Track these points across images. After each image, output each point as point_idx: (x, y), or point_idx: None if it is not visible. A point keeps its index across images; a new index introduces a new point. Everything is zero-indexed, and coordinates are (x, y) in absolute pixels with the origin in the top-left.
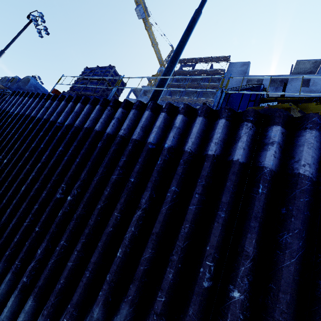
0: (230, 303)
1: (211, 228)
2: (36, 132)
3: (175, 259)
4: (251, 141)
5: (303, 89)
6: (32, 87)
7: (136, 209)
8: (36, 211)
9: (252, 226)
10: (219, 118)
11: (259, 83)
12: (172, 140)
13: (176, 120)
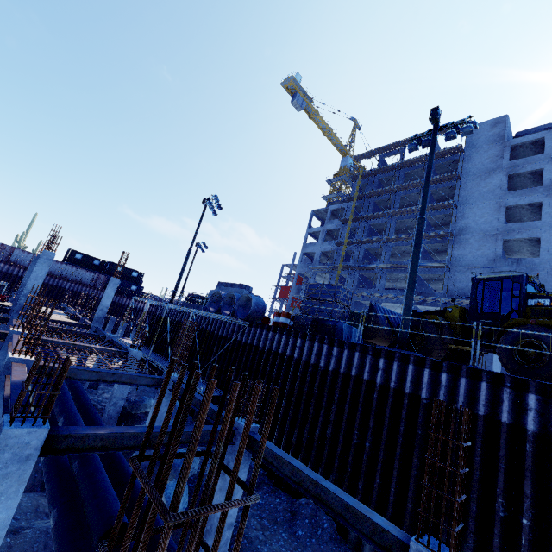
0: (521, 526)
1: (496, 475)
2: (302, 374)
3: (475, 497)
4: (512, 404)
5: None
6: (255, 306)
7: None
8: (340, 453)
9: (526, 476)
10: (480, 380)
11: (538, 144)
12: (444, 398)
13: (442, 378)
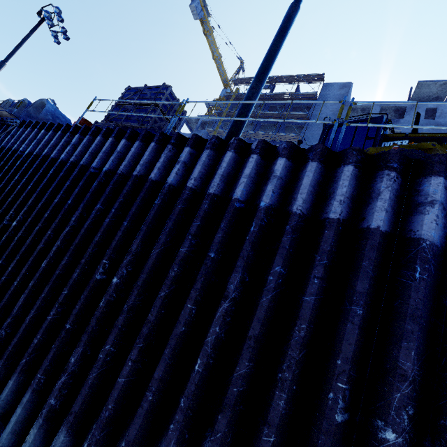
0: None
1: (341, 331)
2: (60, 181)
3: (288, 378)
4: (395, 199)
5: (426, 122)
6: (48, 115)
7: (220, 299)
8: (65, 299)
9: (408, 330)
10: (343, 164)
11: (365, 112)
12: (271, 196)
13: (276, 166)
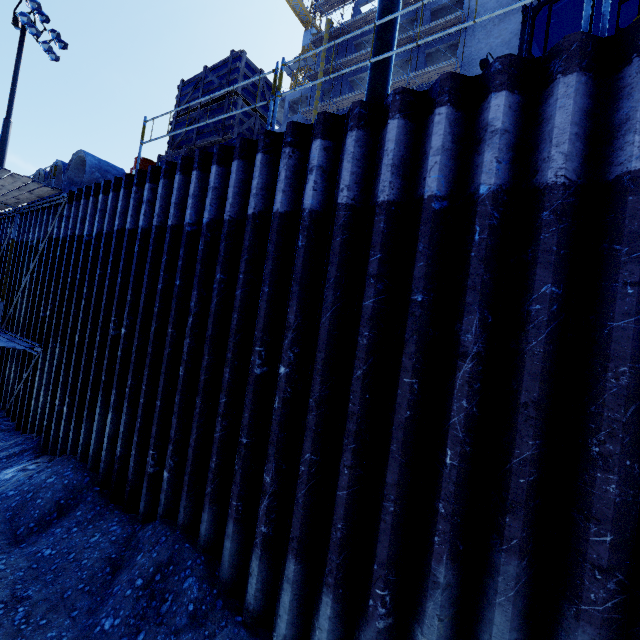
0: None
1: None
2: (153, 258)
3: (614, 451)
4: None
5: None
6: (95, 172)
7: (454, 360)
8: (226, 408)
9: None
10: (638, 54)
11: None
12: (497, 170)
13: (491, 113)
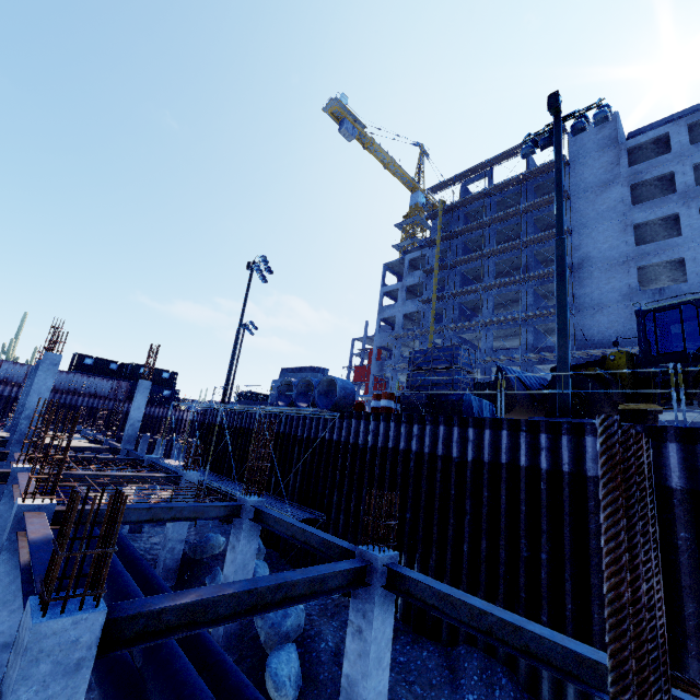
0: None
1: None
2: (427, 472)
3: None
4: None
5: None
6: (342, 391)
7: None
8: (505, 574)
9: None
10: (699, 443)
11: (661, 142)
12: None
13: None
